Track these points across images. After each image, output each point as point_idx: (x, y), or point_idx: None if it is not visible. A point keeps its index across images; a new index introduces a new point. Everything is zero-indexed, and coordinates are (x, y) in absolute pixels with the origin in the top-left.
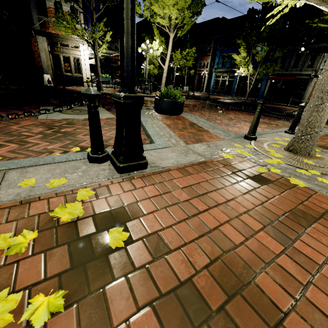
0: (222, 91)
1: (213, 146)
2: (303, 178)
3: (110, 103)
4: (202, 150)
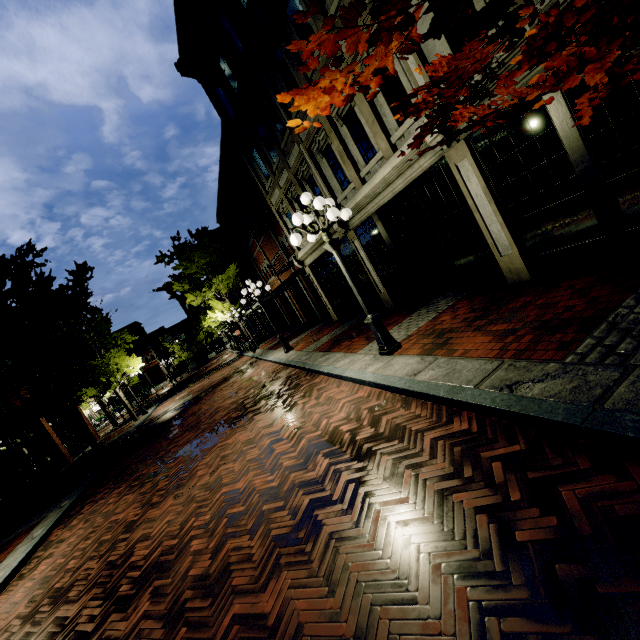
0: None
1: None
2: None
3: None
4: None
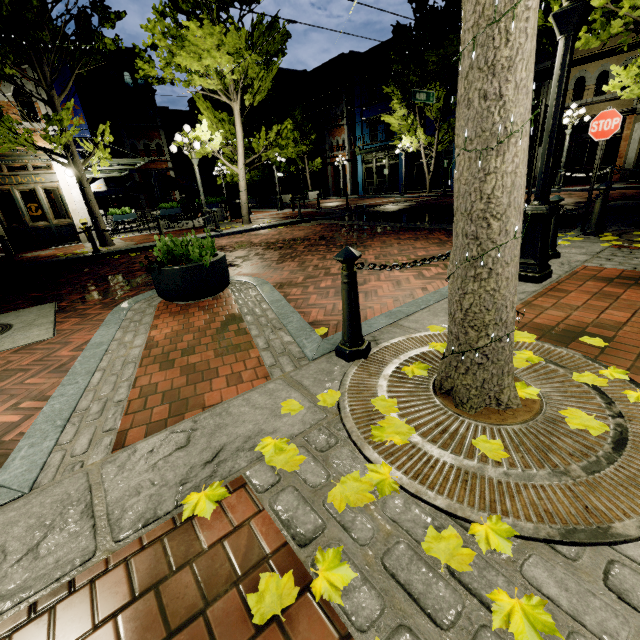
0: (382, 188)
1: (205, 433)
2: (430, 617)
3: (97, 282)
4: (136, 483)
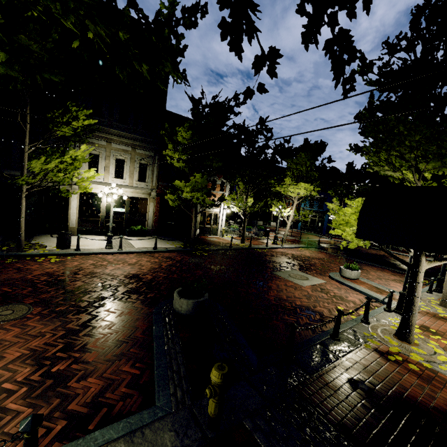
0: (312, 229)
1: None
2: None
3: (287, 263)
4: None
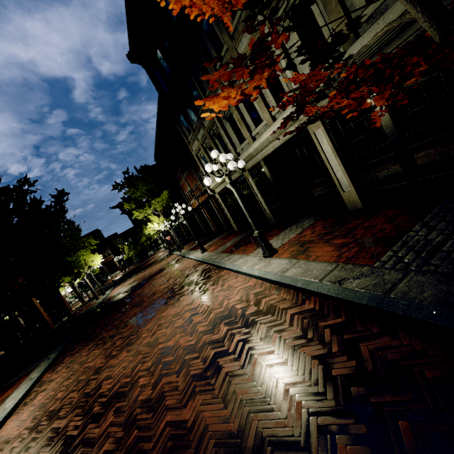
0: None
1: None
2: None
3: None
4: None
